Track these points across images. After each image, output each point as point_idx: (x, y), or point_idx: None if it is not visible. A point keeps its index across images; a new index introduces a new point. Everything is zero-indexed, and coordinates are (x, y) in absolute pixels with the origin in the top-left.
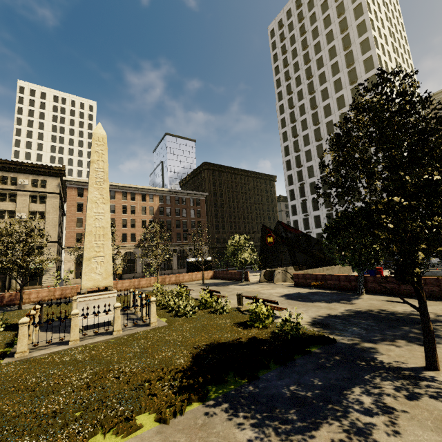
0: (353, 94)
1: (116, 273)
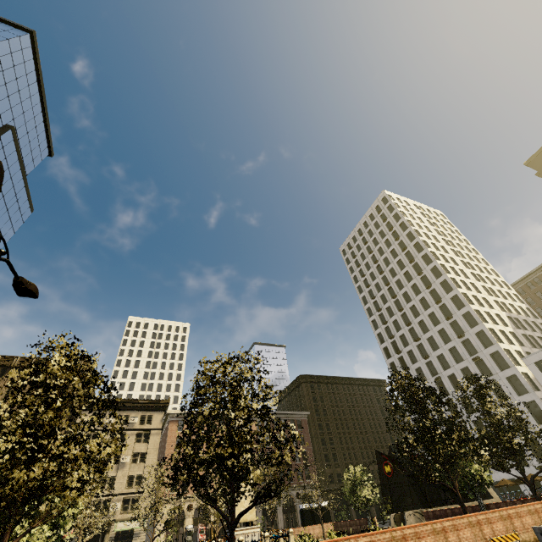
0: (433, 296)
1: (211, 536)
